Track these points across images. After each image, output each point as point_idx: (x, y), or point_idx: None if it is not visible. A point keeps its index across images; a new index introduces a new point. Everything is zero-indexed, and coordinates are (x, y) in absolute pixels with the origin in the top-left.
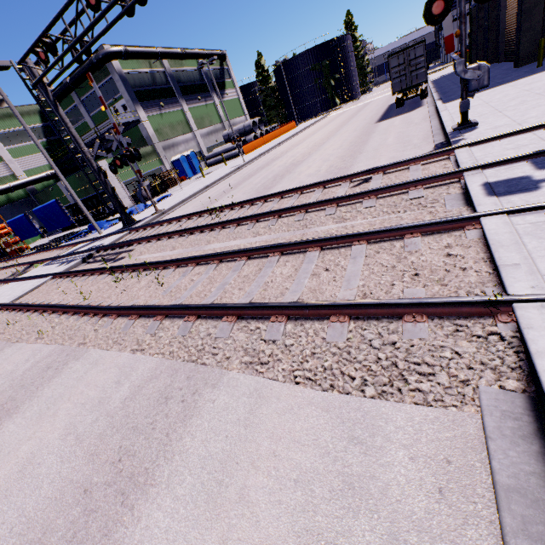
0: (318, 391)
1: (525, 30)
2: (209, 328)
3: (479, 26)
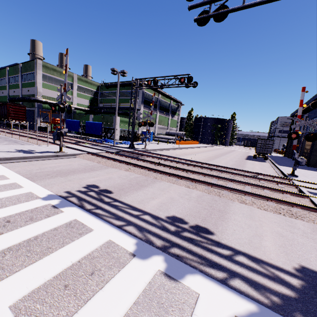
0: (270, 212)
1: (313, 155)
2: (219, 190)
3: (292, 145)
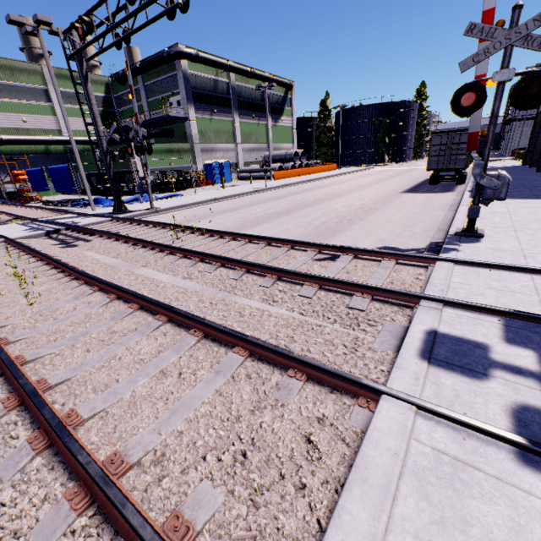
0: None
1: None
2: None
3: (540, 132)
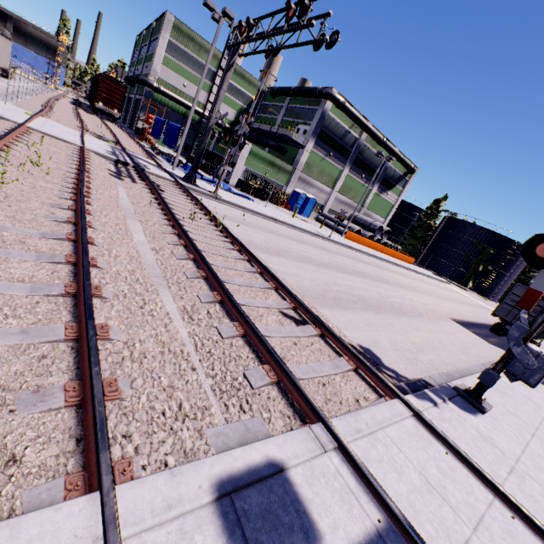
0: None
1: None
2: None
3: None
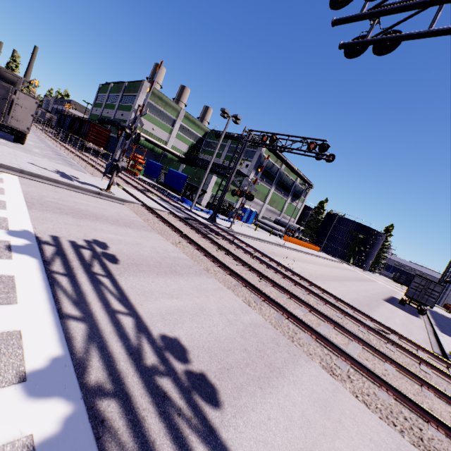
0: (374, 414)
1: None
2: (296, 329)
3: None
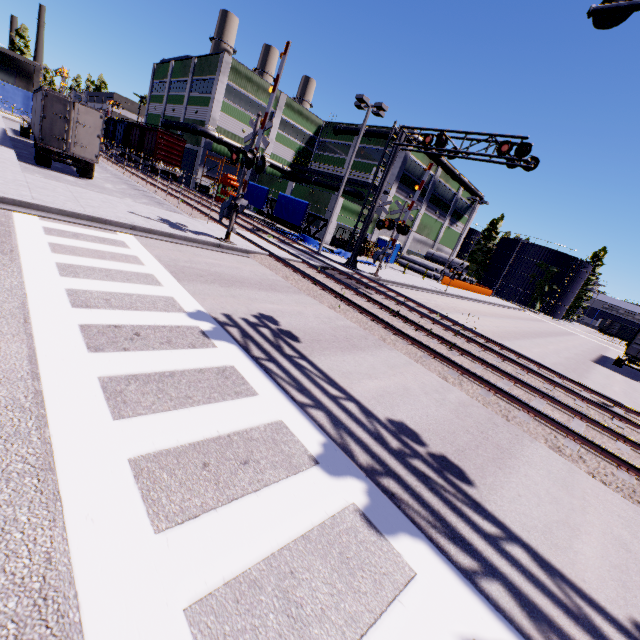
0: (616, 493)
1: None
2: (509, 407)
3: None
